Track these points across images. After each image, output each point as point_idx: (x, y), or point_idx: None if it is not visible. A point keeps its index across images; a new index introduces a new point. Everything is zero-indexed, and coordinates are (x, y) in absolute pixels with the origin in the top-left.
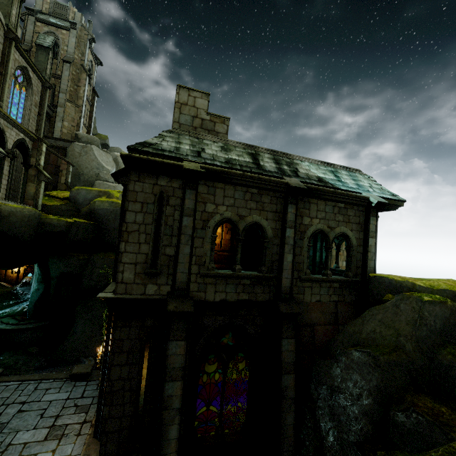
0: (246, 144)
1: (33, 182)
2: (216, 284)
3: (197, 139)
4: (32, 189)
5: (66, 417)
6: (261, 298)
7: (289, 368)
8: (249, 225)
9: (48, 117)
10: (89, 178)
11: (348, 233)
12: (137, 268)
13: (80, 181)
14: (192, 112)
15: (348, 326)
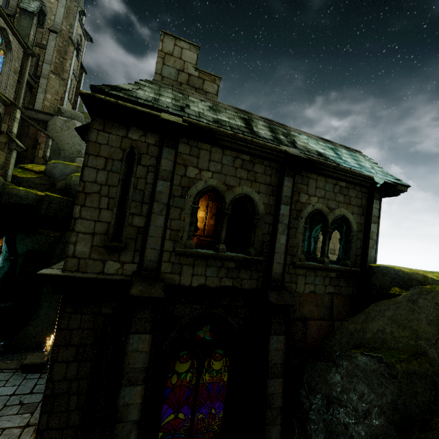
0: (238, 109)
1: (3, 150)
2: (195, 266)
3: (181, 94)
4: (1, 157)
5: (5, 419)
6: (248, 286)
7: (277, 370)
8: (238, 198)
9: (29, 87)
10: (70, 154)
11: (348, 216)
12: (94, 240)
13: (60, 157)
14: (178, 65)
15: (348, 323)
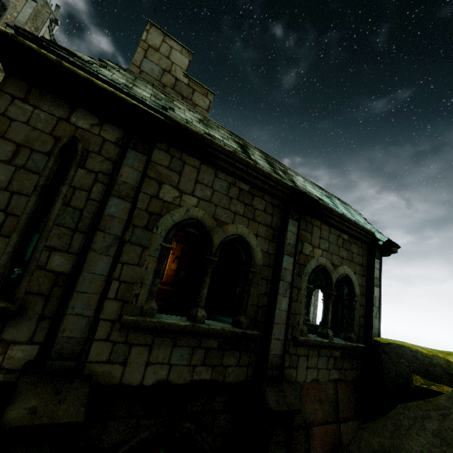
0: (231, 132)
1: None
2: (153, 346)
3: (164, 95)
4: None
5: None
6: (233, 377)
7: None
8: (230, 239)
9: None
10: None
11: (351, 276)
12: None
13: None
14: (164, 64)
15: (367, 433)
